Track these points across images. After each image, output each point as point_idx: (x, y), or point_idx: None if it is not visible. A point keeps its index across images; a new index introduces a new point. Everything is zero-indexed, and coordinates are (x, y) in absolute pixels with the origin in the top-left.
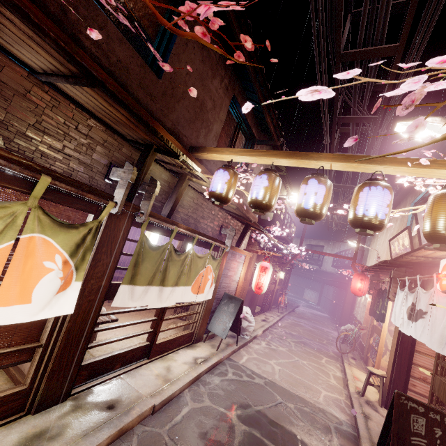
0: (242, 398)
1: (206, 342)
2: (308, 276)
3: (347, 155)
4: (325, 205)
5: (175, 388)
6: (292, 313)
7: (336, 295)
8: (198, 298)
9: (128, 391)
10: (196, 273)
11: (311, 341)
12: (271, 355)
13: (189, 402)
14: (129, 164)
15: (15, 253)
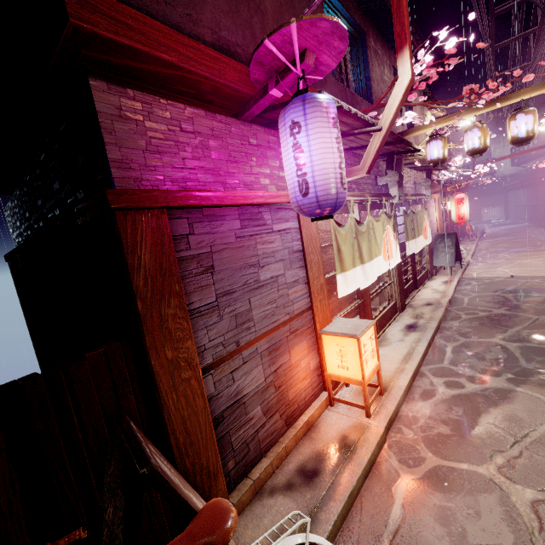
0: (496, 288)
1: (437, 275)
2: (480, 193)
3: (543, 83)
4: (535, 127)
5: (451, 293)
6: (482, 237)
7: (531, 196)
8: (427, 242)
9: (427, 300)
10: (422, 224)
11: (523, 248)
12: (493, 266)
13: (463, 297)
14: (390, 171)
15: (386, 236)
